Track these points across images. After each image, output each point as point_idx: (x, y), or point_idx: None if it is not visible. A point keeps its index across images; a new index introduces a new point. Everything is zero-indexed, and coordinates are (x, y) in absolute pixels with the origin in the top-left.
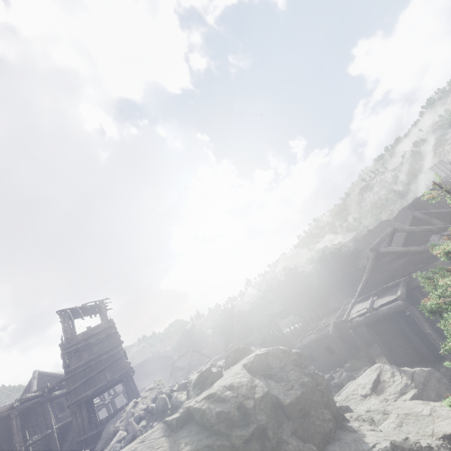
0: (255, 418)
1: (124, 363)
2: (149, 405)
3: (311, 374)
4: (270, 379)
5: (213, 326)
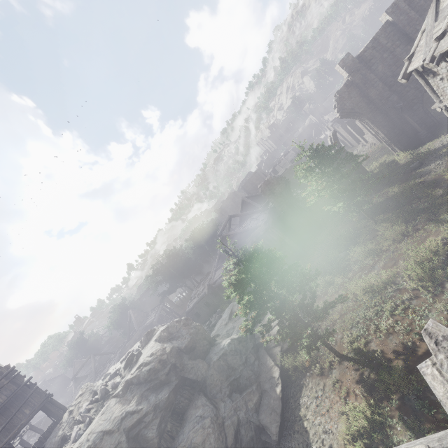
0: (169, 362)
1: (41, 393)
2: (93, 399)
3: (194, 327)
4: (172, 340)
5: (108, 325)
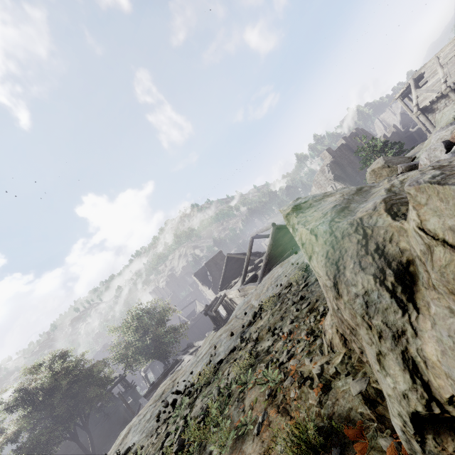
0: None
1: None
2: None
3: None
4: None
5: None
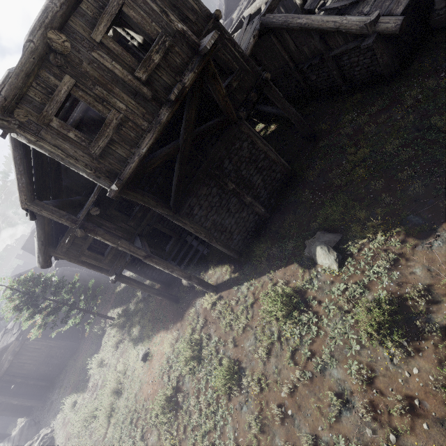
0: None
1: None
2: None
3: None
4: None
5: None
